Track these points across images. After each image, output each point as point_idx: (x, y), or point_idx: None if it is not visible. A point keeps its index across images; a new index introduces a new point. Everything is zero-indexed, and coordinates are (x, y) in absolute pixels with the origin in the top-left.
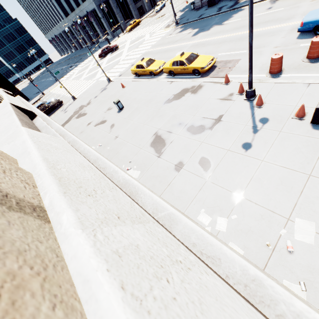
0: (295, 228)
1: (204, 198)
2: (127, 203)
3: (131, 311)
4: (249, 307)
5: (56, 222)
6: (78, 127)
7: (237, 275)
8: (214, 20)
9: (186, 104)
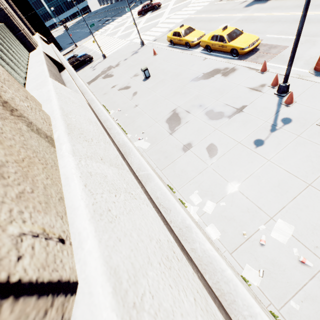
0: (275, 227)
1: (201, 181)
2: (114, 154)
3: (85, 194)
4: (163, 227)
5: (58, 148)
6: (102, 88)
7: (177, 222)
8: None
9: (213, 87)
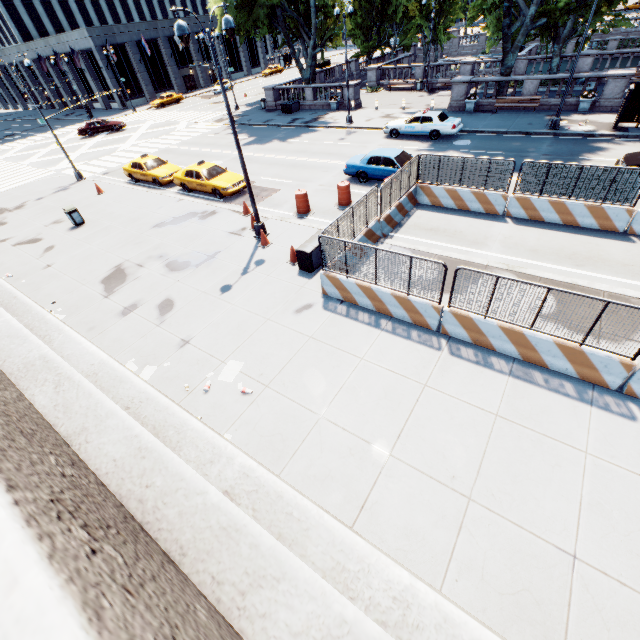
0: (224, 369)
1: (143, 346)
2: None
3: None
4: None
5: None
6: None
7: None
8: (280, 133)
9: (183, 233)
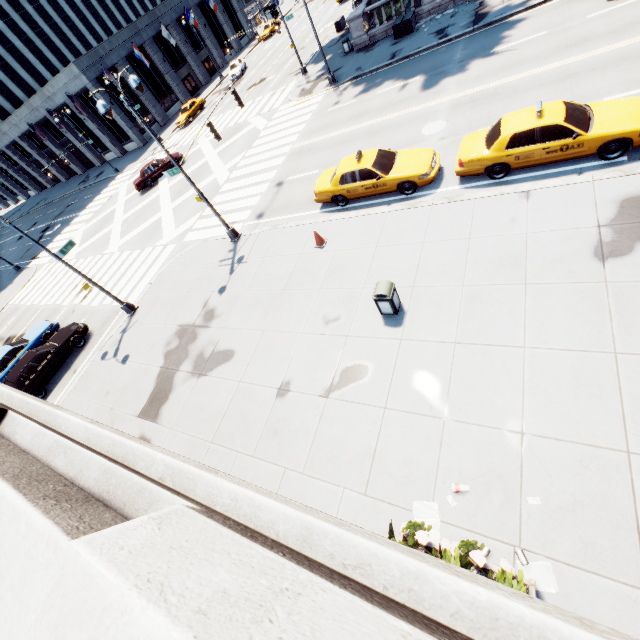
0: None
1: None
2: None
3: None
4: None
5: None
6: (236, 414)
7: None
8: (451, 53)
9: None
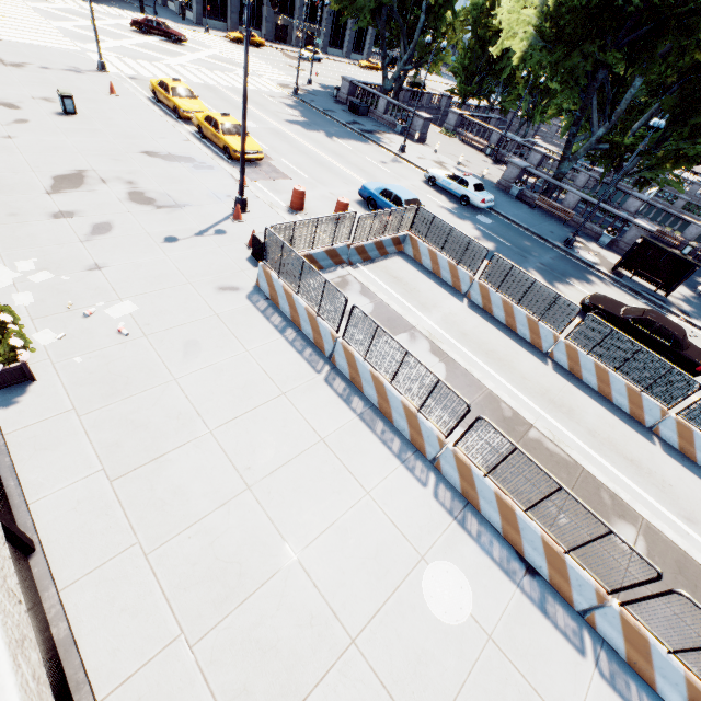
0: (117, 306)
1: (54, 252)
2: None
3: None
4: None
5: None
6: None
7: None
8: (332, 127)
9: (168, 172)
